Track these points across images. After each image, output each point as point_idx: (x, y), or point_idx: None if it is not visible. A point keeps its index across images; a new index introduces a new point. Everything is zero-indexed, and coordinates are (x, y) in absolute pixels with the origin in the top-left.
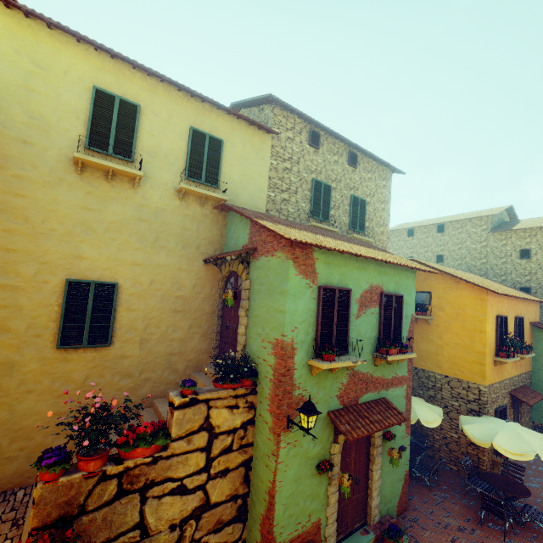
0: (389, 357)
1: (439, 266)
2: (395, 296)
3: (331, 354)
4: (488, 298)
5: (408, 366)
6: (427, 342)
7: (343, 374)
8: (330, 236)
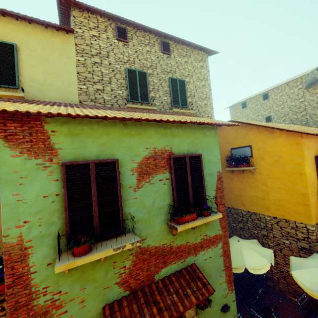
0: (179, 227)
1: (256, 122)
2: (190, 157)
3: (76, 247)
4: (303, 141)
5: (221, 223)
6: (254, 189)
7: (124, 256)
8: (121, 109)
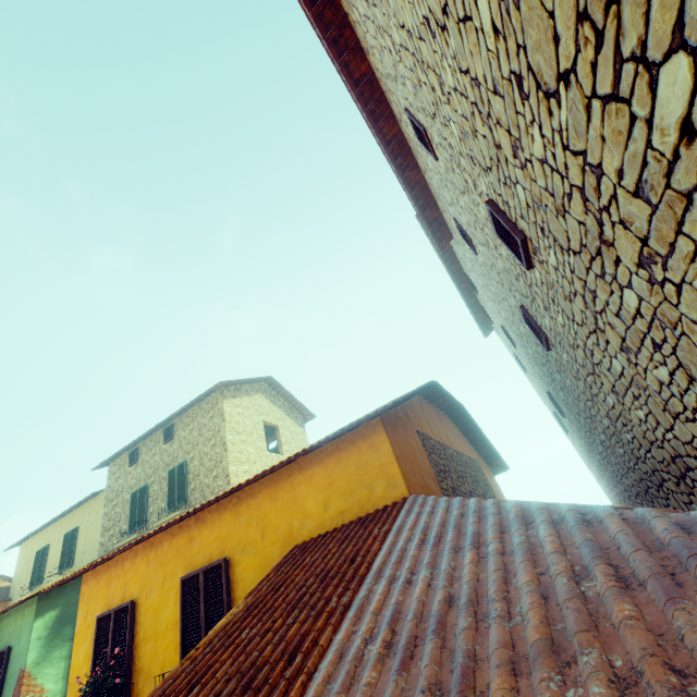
0: None
1: None
2: (1, 653)
3: None
4: (82, 589)
5: None
6: None
7: None
8: None
